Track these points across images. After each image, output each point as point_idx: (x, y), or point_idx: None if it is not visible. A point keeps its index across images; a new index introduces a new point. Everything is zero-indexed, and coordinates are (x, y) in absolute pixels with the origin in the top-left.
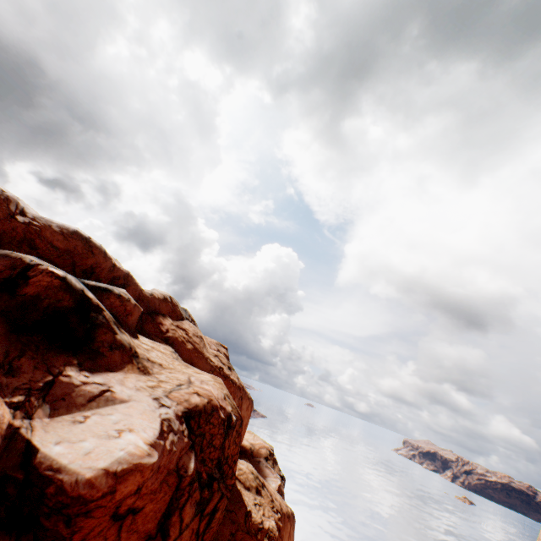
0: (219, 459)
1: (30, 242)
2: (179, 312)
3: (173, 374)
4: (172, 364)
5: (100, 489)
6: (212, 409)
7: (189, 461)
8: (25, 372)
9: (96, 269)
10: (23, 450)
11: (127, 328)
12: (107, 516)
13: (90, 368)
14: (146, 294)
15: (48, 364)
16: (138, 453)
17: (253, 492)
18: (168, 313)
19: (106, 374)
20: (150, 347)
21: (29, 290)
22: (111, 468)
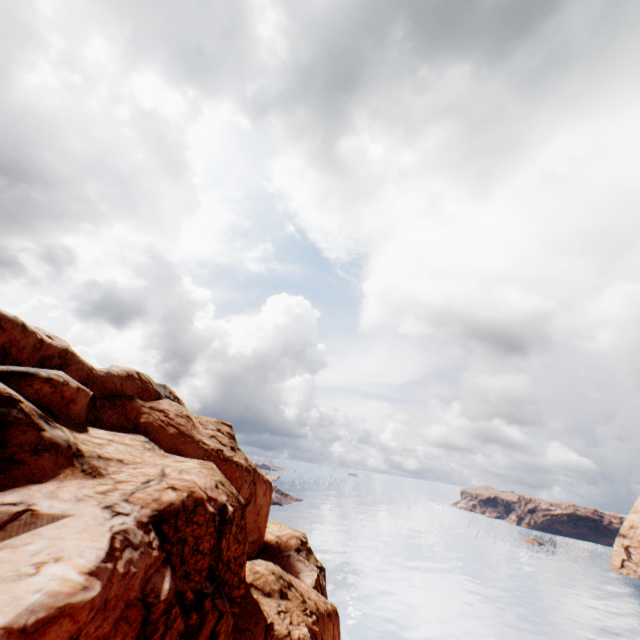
0: (211, 567)
1: None
2: (153, 390)
3: (140, 469)
4: (139, 457)
5: None
6: (195, 504)
7: (163, 582)
8: None
9: (11, 349)
10: None
11: (68, 421)
12: None
13: None
14: (99, 373)
15: None
16: (65, 590)
17: (276, 597)
18: (137, 393)
19: (26, 488)
20: (105, 441)
21: None
22: (15, 624)
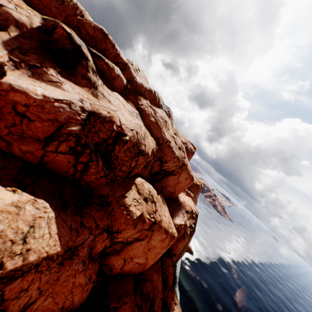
0: (98, 143)
1: (78, 29)
2: (157, 102)
3: (111, 106)
4: (120, 107)
5: (3, 87)
6: (109, 121)
7: (73, 127)
8: (30, 57)
9: (106, 52)
10: (3, 73)
11: (108, 84)
12: (10, 106)
13: (64, 76)
14: (137, 81)
15: (43, 62)
16: (31, 90)
17: (141, 197)
18: (149, 99)
19: (69, 82)
20: (115, 97)
21: (55, 36)
22: (13, 85)
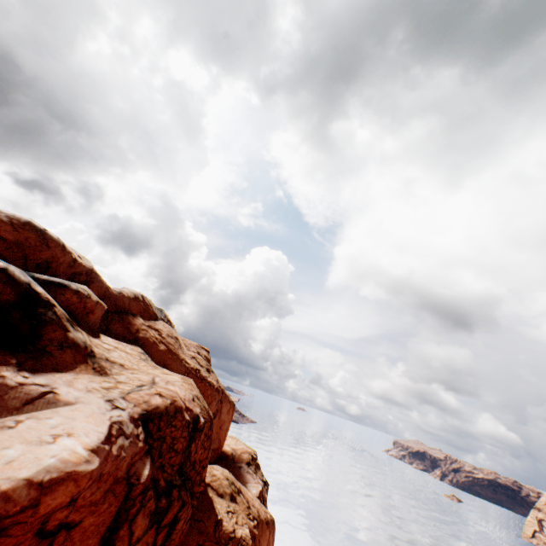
0: (181, 464)
1: None
2: (152, 312)
3: (136, 374)
4: (136, 365)
5: (18, 502)
6: (175, 411)
7: (143, 468)
8: None
9: (52, 263)
10: None
11: (86, 327)
12: (30, 533)
13: (32, 369)
14: (114, 292)
15: None
16: (73, 460)
17: (227, 499)
18: (140, 312)
19: (51, 374)
20: (112, 347)
21: None
22: (35, 478)
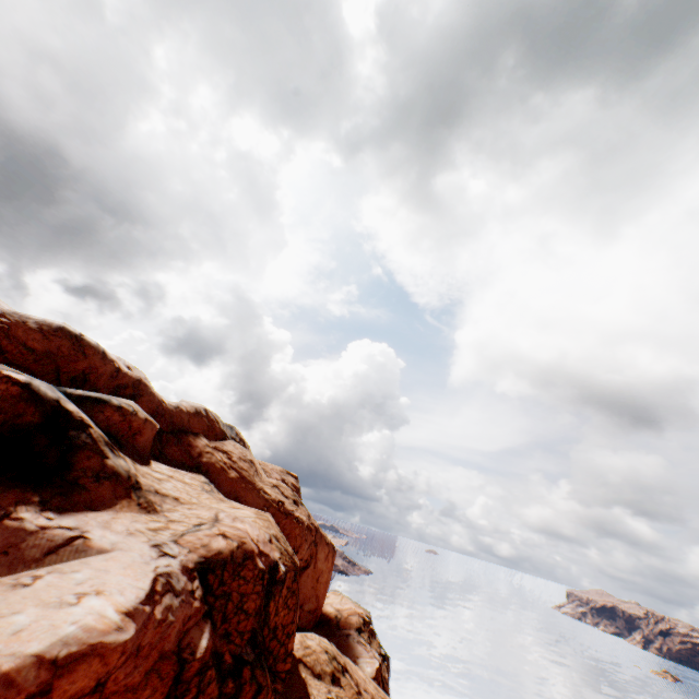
0: (254, 631)
1: None
2: (219, 429)
3: (194, 510)
4: (196, 498)
5: (23, 688)
6: (244, 556)
7: (200, 637)
8: None
9: (91, 375)
10: None
11: (132, 452)
12: None
13: (60, 508)
14: (169, 407)
15: None
16: (100, 627)
17: (326, 681)
18: (203, 431)
19: (83, 514)
20: (165, 476)
21: None
22: (48, 653)
